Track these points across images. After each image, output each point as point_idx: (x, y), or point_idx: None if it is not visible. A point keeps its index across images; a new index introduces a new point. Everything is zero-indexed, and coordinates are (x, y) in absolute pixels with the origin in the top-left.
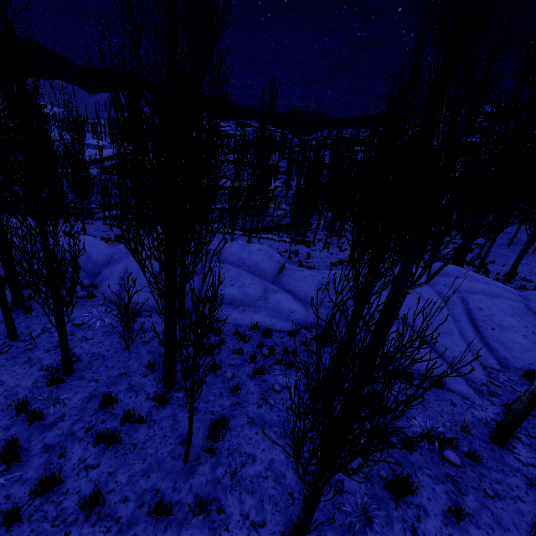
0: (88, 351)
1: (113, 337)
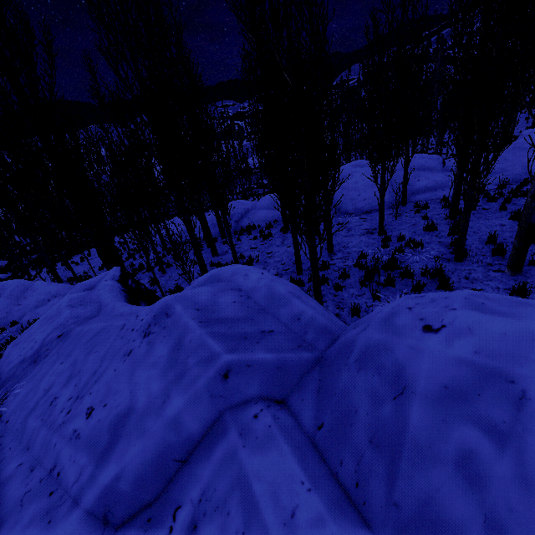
0: (371, 227)
1: (374, 221)
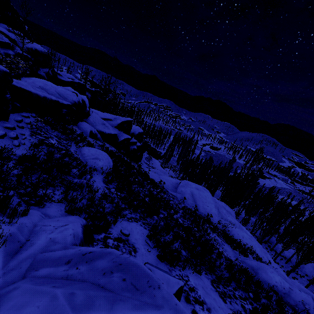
0: None
1: None
